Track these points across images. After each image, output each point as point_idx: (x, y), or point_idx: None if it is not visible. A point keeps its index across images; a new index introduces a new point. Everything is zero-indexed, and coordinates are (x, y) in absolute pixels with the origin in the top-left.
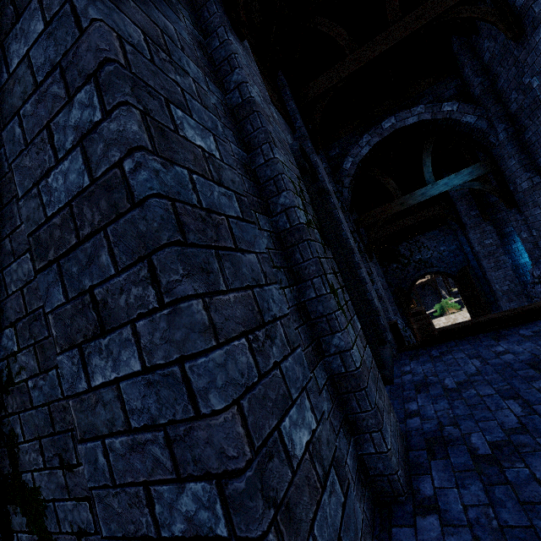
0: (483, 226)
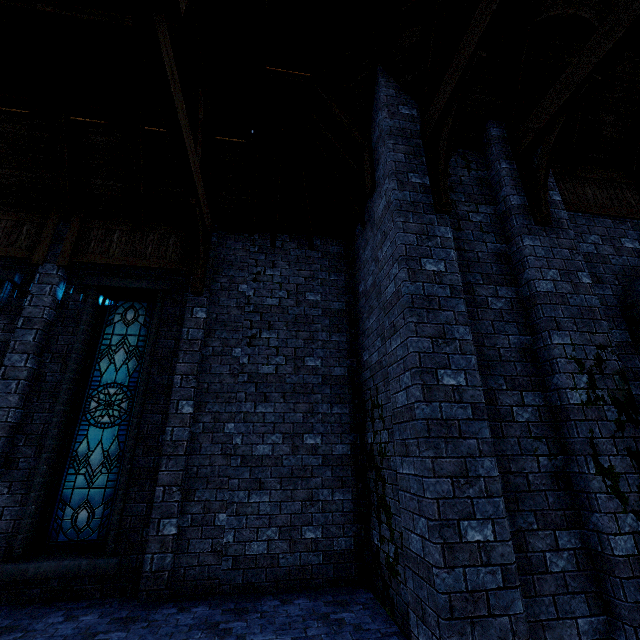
0: None
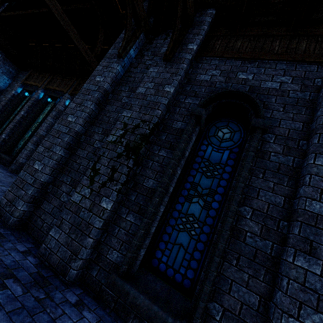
0: None
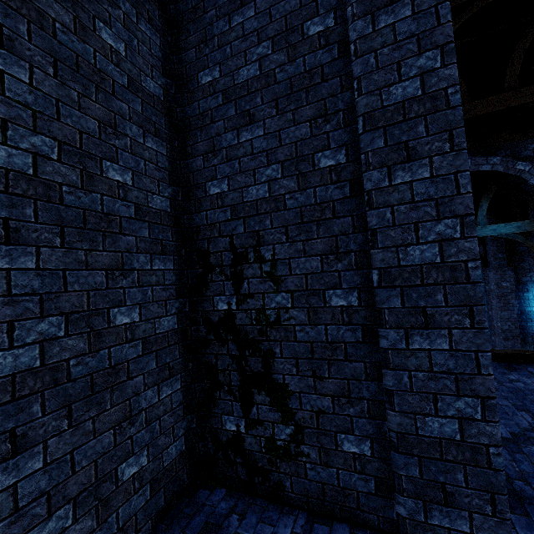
0: (506, 269)
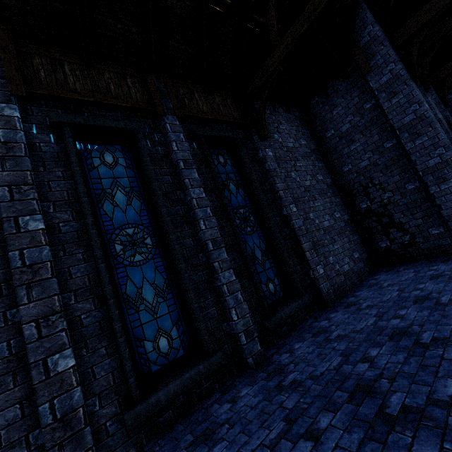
0: None
